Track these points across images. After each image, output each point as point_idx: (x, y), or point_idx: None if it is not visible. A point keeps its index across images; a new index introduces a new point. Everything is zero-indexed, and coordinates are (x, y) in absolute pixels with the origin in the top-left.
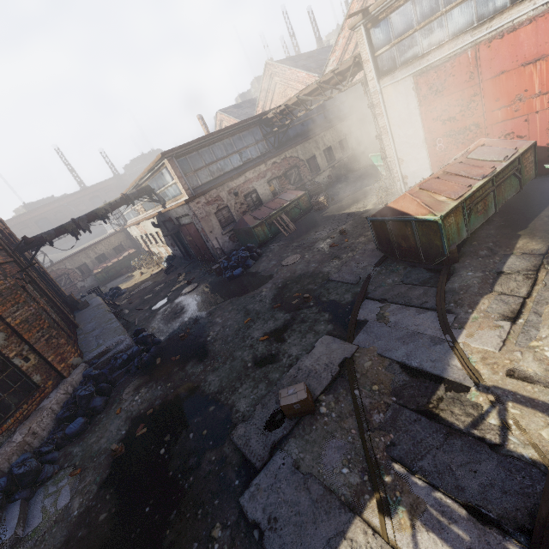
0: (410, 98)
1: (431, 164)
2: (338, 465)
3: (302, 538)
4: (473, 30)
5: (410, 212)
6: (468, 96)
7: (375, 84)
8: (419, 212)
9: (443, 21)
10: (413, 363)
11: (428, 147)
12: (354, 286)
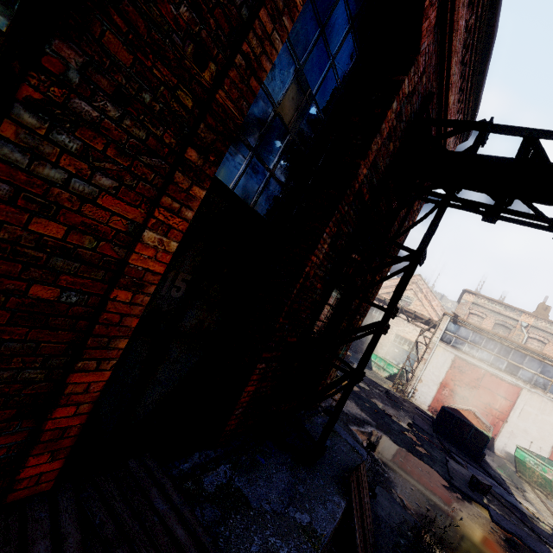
0: (447, 361)
1: (435, 396)
2: (520, 525)
3: (538, 547)
4: (488, 365)
5: (473, 422)
6: (472, 385)
7: (436, 340)
8: (479, 426)
9: (479, 350)
10: (507, 498)
11: (440, 387)
12: (433, 437)
